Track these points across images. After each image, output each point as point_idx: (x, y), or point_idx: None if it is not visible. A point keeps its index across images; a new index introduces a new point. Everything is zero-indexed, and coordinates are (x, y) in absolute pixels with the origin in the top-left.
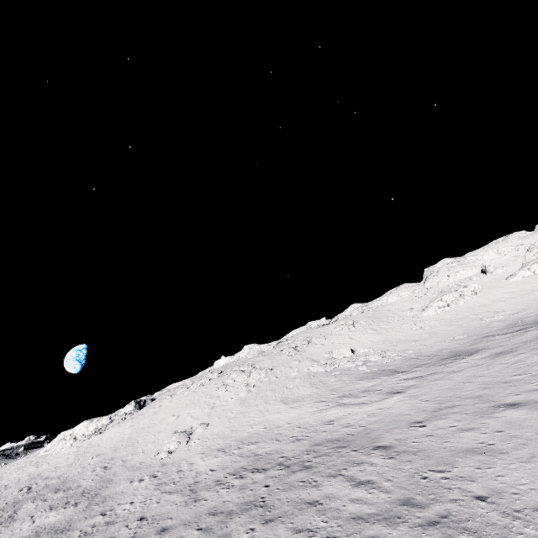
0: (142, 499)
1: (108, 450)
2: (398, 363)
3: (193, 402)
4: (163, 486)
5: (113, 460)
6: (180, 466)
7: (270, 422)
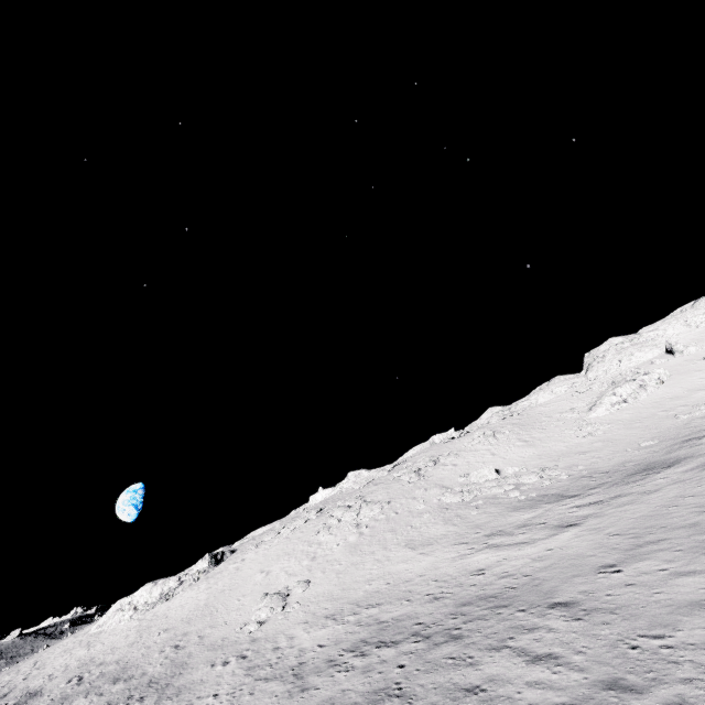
0: (229, 690)
1: (178, 623)
2: (564, 485)
3: (287, 552)
4: (256, 670)
5: (187, 636)
6: (276, 641)
7: (393, 575)
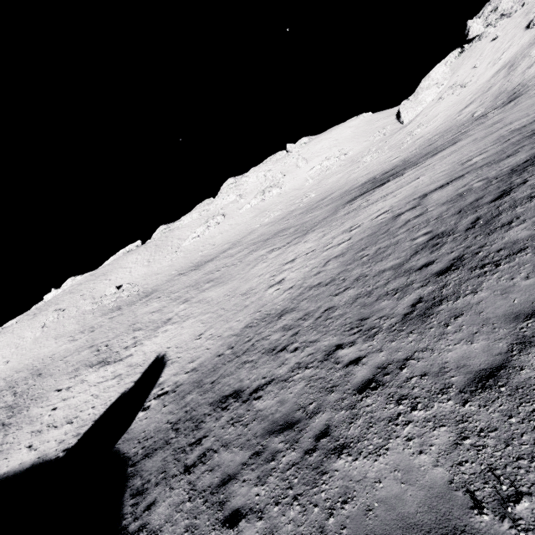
0: None
1: None
2: (129, 299)
3: (8, 344)
4: None
5: None
6: None
7: (39, 355)
